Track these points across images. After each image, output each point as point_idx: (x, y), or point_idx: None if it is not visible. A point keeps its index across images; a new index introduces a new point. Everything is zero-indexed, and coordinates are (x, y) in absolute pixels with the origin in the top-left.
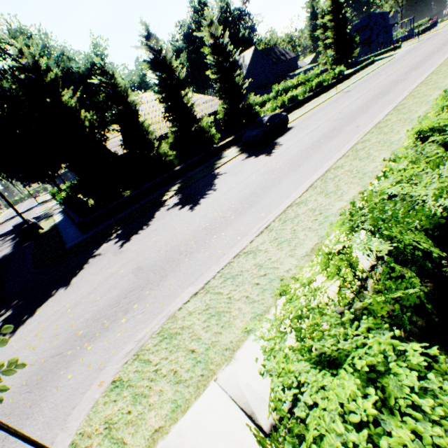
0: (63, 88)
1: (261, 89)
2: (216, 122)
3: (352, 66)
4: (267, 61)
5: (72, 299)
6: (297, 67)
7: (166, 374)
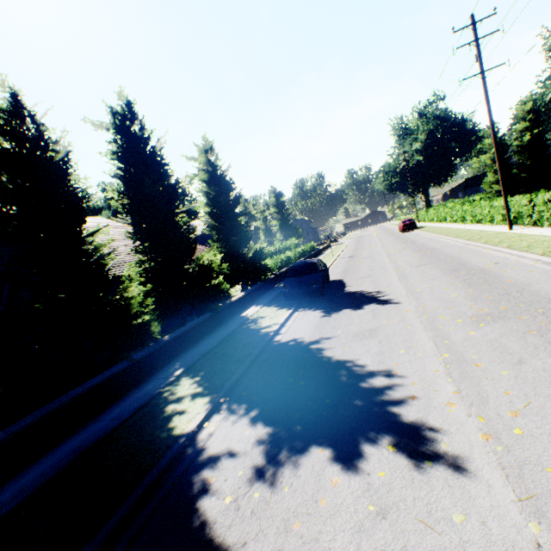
0: None
1: None
2: None
3: None
4: None
5: None
6: None
7: None
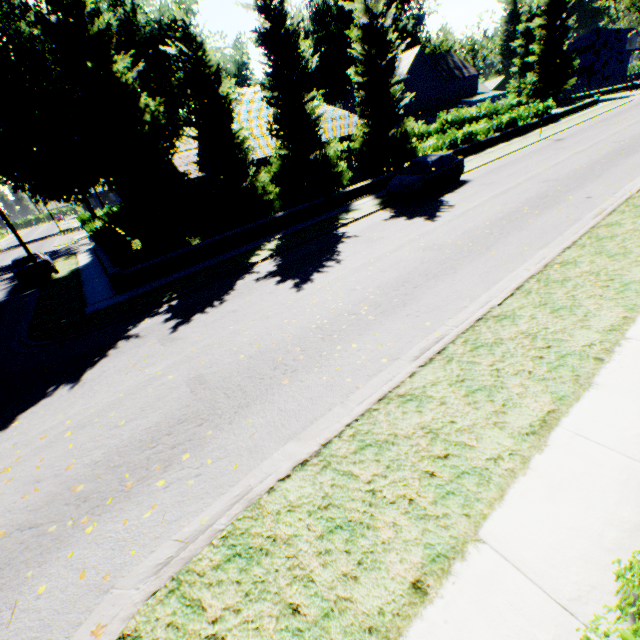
0: (118, 54)
1: (417, 115)
2: (347, 152)
3: (559, 105)
4: (434, 75)
5: (78, 413)
6: (476, 92)
7: None
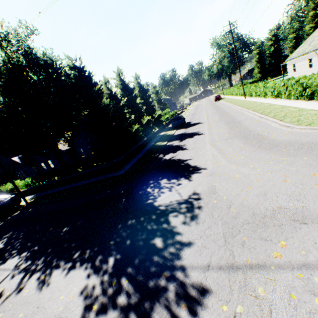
0: None
1: None
2: None
3: None
4: None
5: (212, 153)
6: None
7: (316, 118)
